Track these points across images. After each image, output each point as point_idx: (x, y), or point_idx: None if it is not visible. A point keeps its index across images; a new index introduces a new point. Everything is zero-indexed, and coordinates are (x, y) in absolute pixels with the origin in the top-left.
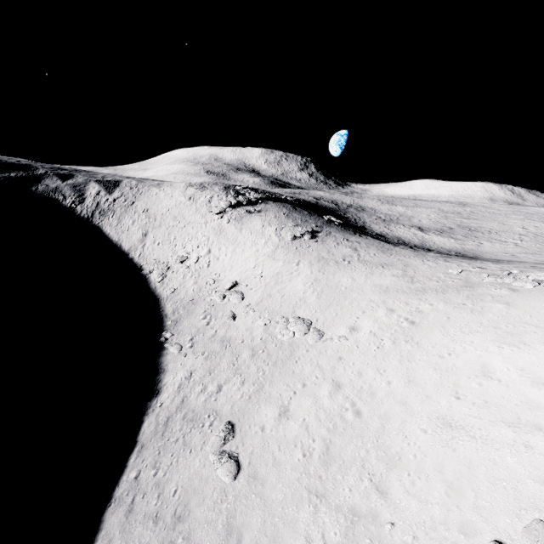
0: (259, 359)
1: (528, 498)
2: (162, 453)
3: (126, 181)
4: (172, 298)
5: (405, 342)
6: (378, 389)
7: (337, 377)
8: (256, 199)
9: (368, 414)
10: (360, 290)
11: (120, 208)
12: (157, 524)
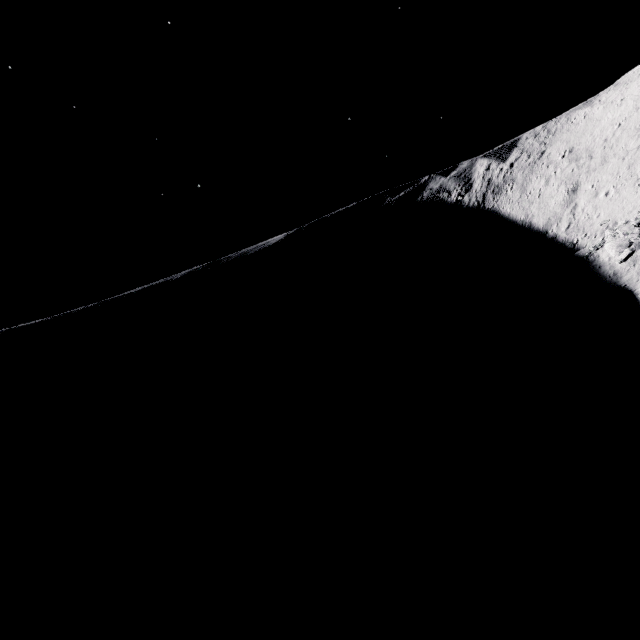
0: None
1: None
2: None
3: (526, 134)
4: None
5: None
6: None
7: None
8: None
9: None
10: None
11: (521, 172)
12: None
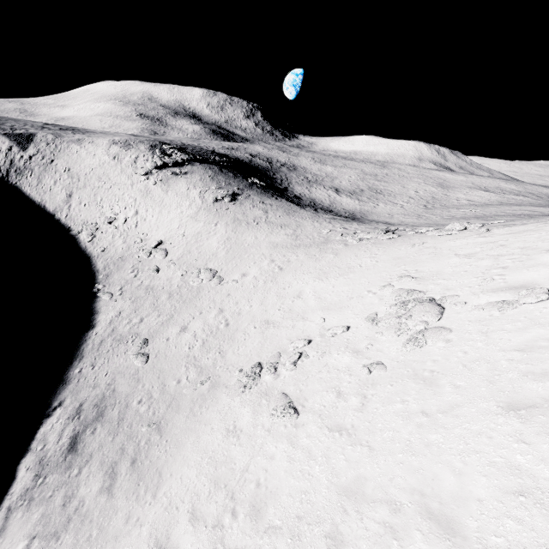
0: (174, 300)
1: (280, 346)
2: (98, 359)
3: (40, 135)
4: (102, 256)
5: (271, 281)
6: (244, 311)
7: (223, 306)
8: (182, 160)
9: (232, 324)
10: (259, 246)
11: (38, 167)
12: (95, 388)
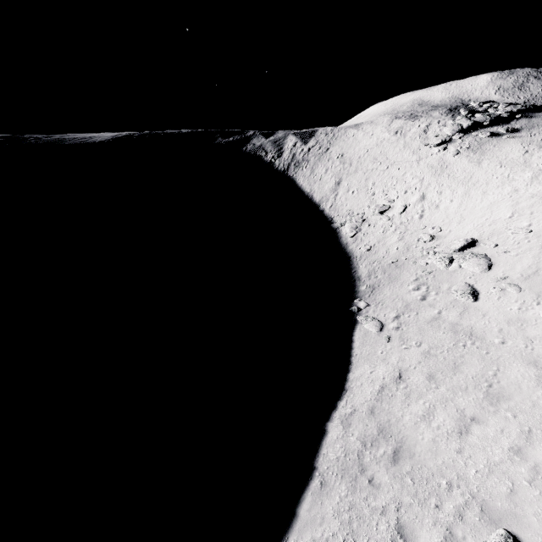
0: None
1: None
2: (356, 526)
3: (321, 129)
4: (366, 257)
5: None
6: None
7: None
8: (509, 113)
9: None
10: None
11: (313, 157)
12: None
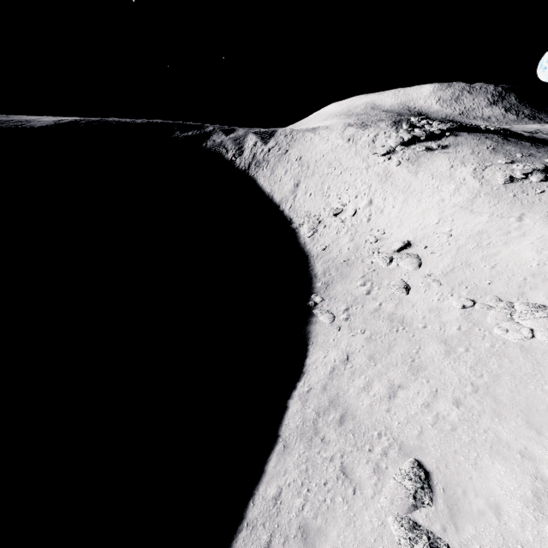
0: (461, 363)
1: None
2: (311, 472)
3: (280, 130)
4: (322, 257)
5: None
6: None
7: None
8: (440, 131)
9: None
10: None
11: (273, 158)
12: None
